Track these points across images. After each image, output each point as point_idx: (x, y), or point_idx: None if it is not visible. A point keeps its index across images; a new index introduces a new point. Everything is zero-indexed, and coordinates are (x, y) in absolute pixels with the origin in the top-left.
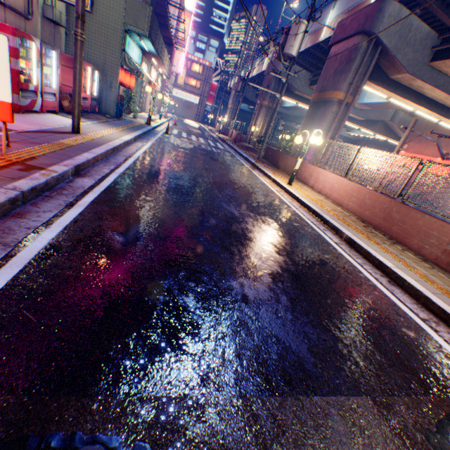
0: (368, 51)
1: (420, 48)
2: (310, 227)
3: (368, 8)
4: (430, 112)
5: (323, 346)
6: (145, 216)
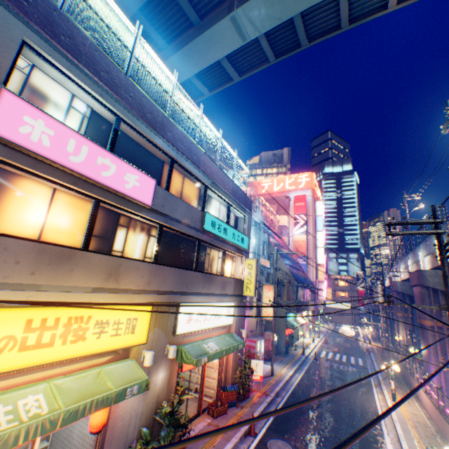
0: (430, 294)
1: None
2: (379, 427)
3: (414, 272)
4: None
5: None
6: (295, 411)
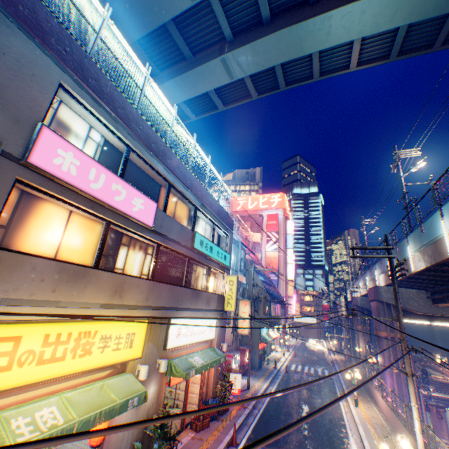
0: (384, 307)
1: (418, 298)
2: (345, 430)
3: (372, 288)
4: None
5: None
6: (272, 421)
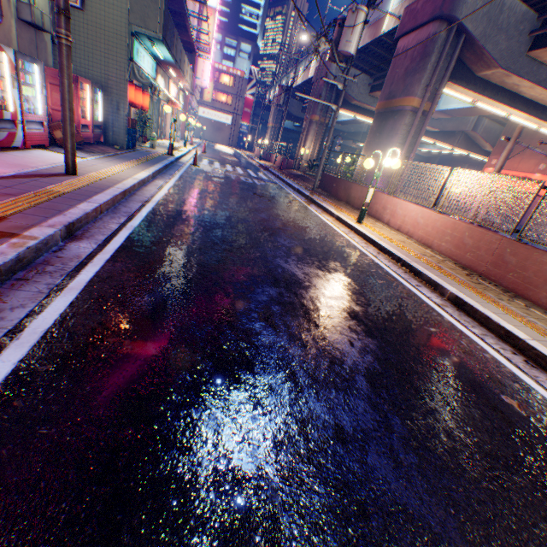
0: (449, 42)
1: (516, 34)
2: (399, 283)
3: None
4: (528, 116)
5: (481, 517)
6: (171, 295)
